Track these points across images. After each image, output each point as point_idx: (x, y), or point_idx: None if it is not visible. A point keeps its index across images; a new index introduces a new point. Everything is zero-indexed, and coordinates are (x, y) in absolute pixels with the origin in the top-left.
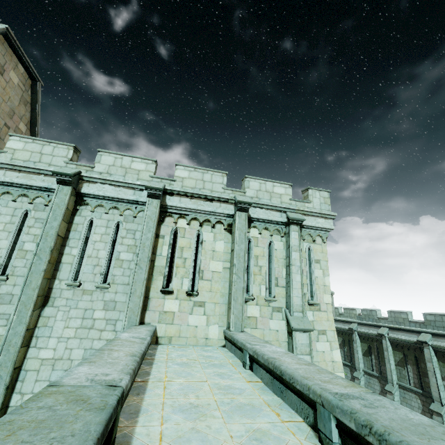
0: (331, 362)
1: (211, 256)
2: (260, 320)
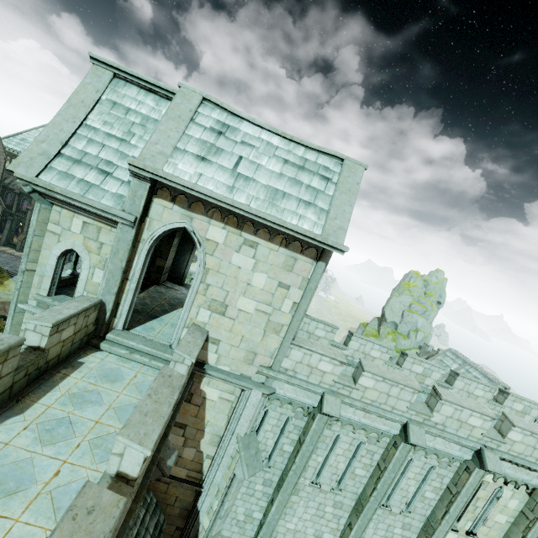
0: None
1: (500, 510)
2: None
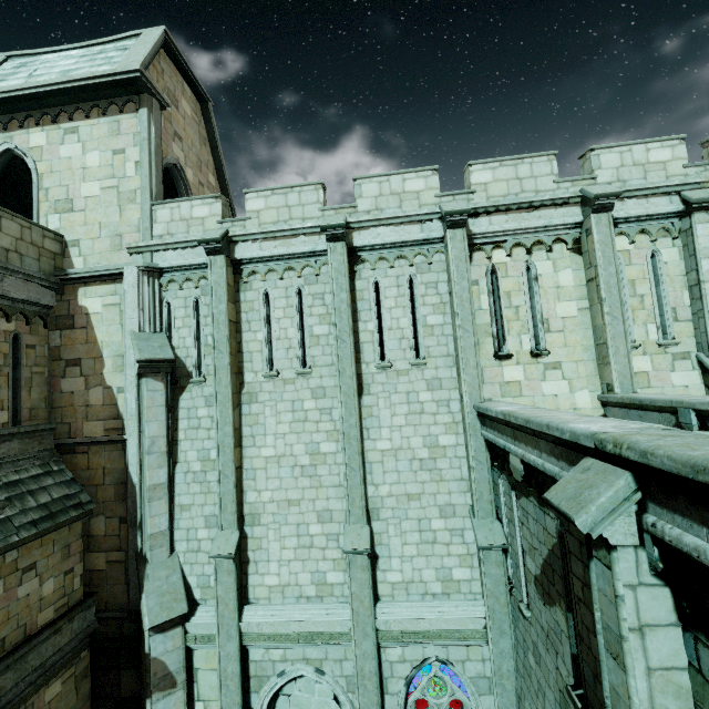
0: None
1: (555, 297)
2: (654, 375)
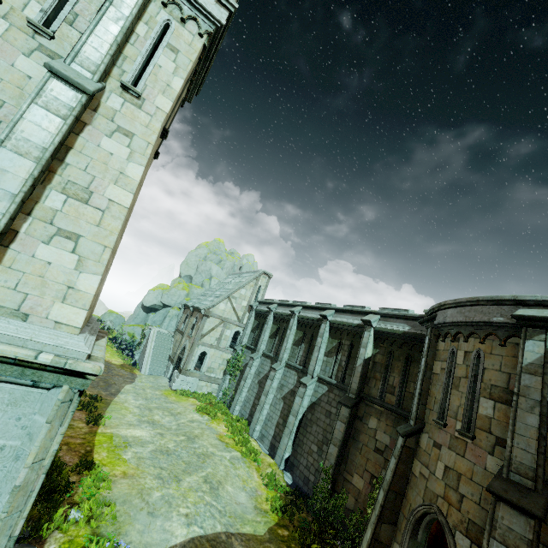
0: (117, 172)
1: None
2: None
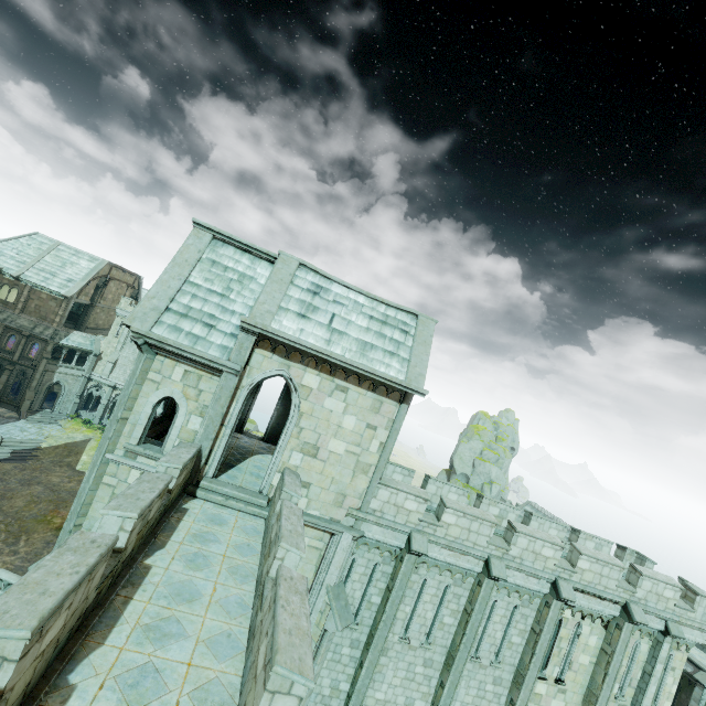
0: None
1: (582, 649)
2: None
